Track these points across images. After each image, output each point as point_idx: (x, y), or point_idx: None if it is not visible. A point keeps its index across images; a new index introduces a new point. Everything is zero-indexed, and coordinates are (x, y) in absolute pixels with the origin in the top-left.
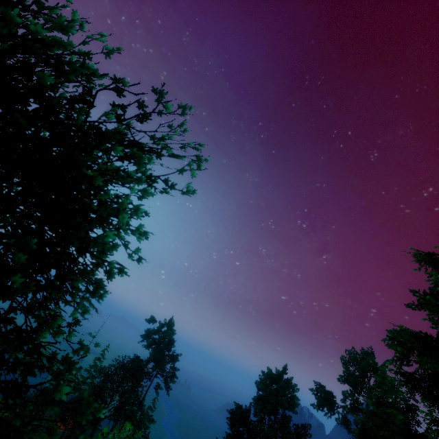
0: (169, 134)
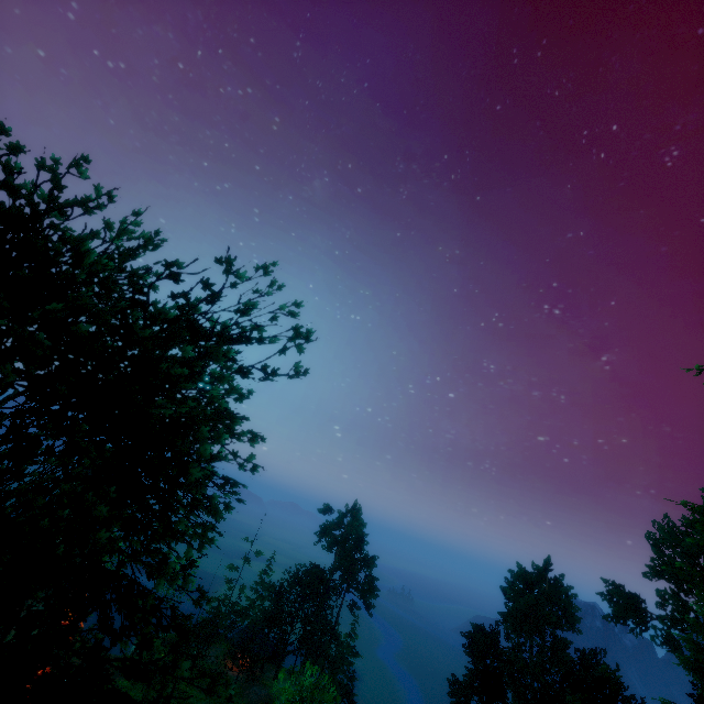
0: (254, 303)
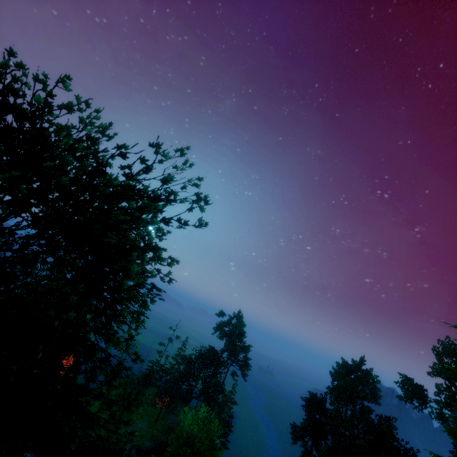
0: (172, 176)
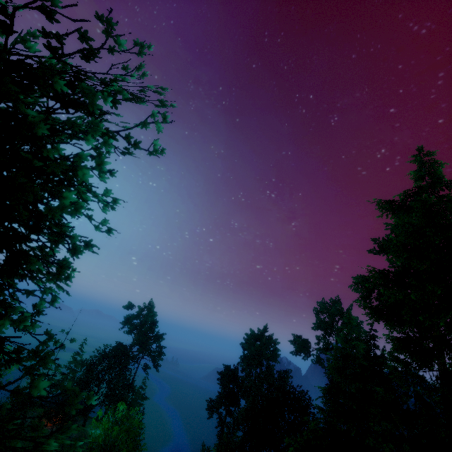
0: (122, 75)
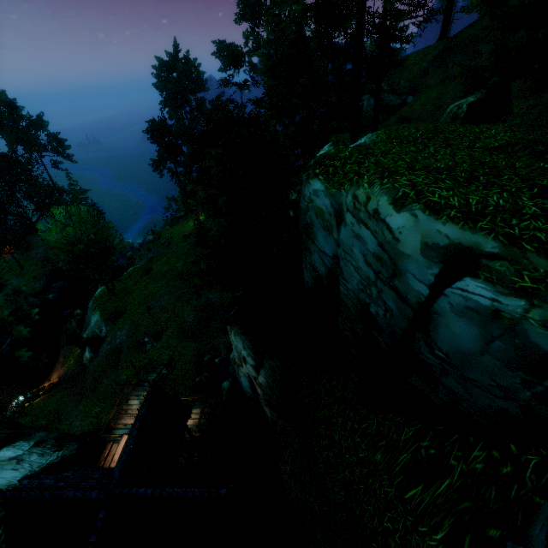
0: None
